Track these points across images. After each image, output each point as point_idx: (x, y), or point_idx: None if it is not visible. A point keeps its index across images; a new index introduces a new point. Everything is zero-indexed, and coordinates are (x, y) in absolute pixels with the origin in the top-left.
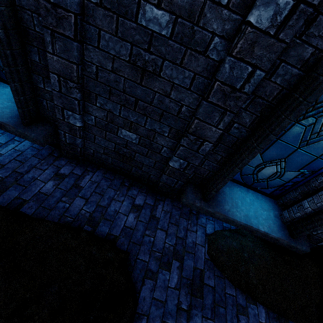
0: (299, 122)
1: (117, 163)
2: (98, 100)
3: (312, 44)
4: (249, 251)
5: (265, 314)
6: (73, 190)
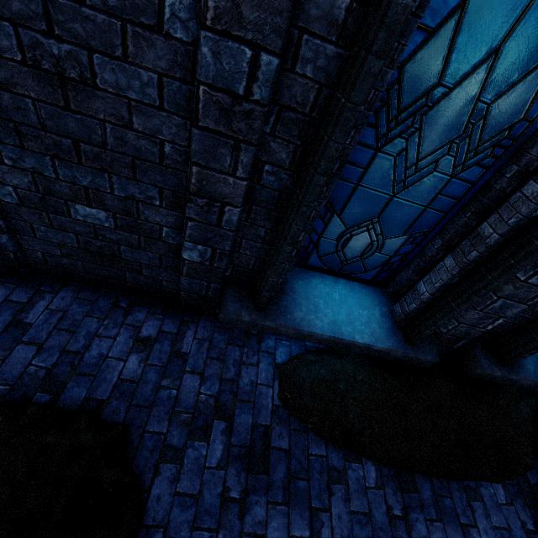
0: (382, 149)
1: (96, 270)
2: (3, 152)
3: None
4: (346, 378)
5: (376, 473)
6: (11, 333)
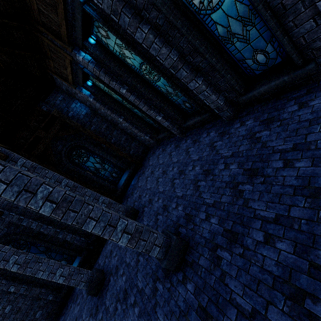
0: None
1: (52, 318)
2: None
3: (20, 278)
4: None
5: None
6: None
